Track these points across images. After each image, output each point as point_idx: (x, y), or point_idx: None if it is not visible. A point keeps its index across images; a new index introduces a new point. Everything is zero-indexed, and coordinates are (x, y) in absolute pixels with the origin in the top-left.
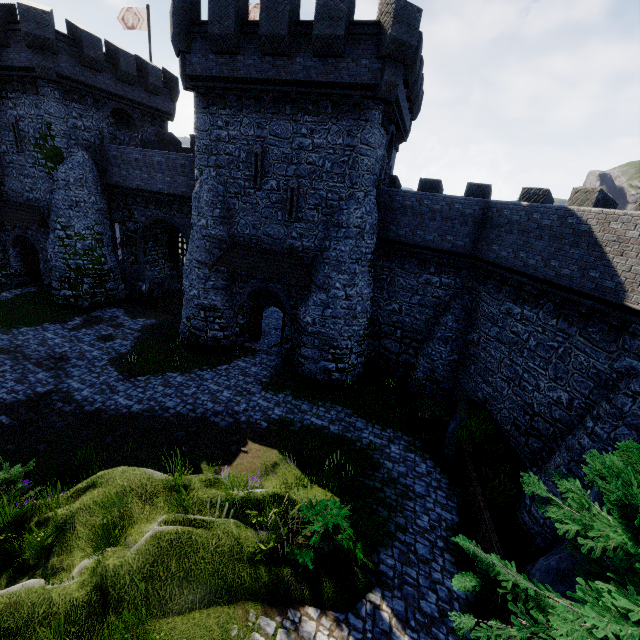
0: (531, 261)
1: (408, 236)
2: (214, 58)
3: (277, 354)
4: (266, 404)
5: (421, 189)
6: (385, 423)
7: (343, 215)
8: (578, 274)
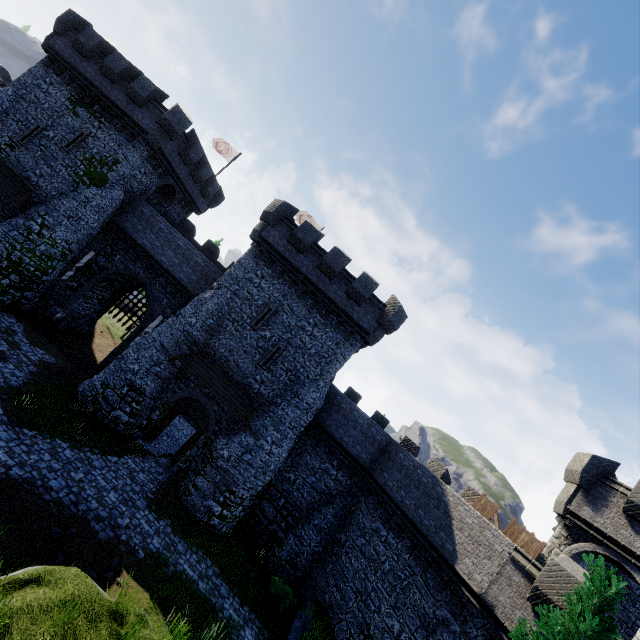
0: (407, 501)
1: (332, 428)
2: (286, 243)
3: (166, 468)
4: (148, 527)
5: (347, 394)
6: (244, 597)
7: (303, 389)
8: (434, 529)
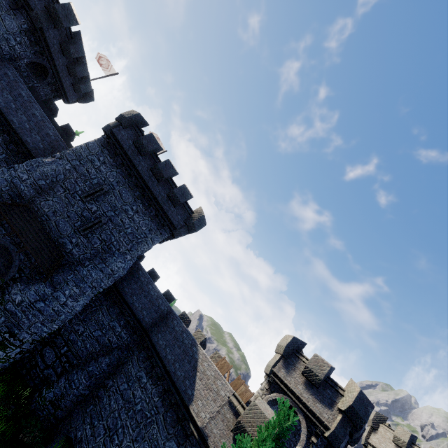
0: (169, 356)
1: (128, 294)
2: (131, 143)
3: None
4: None
5: (149, 273)
6: None
7: (112, 258)
8: (182, 378)
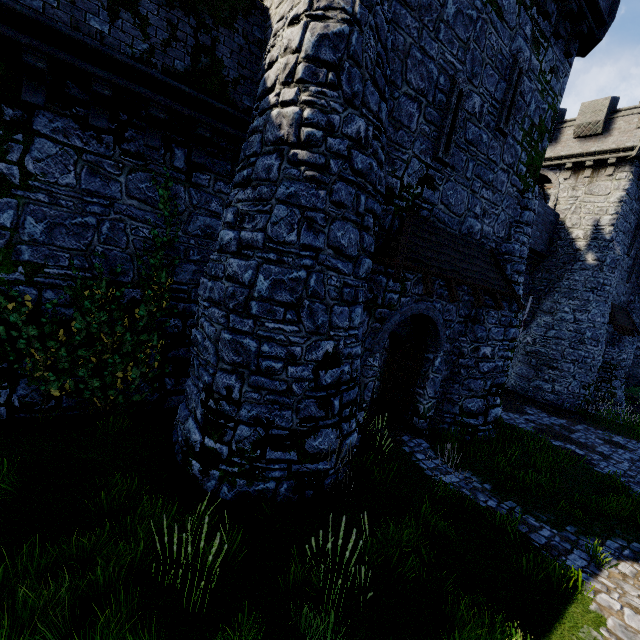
0: None
1: None
2: None
3: None
4: None
5: None
6: None
7: None
8: None
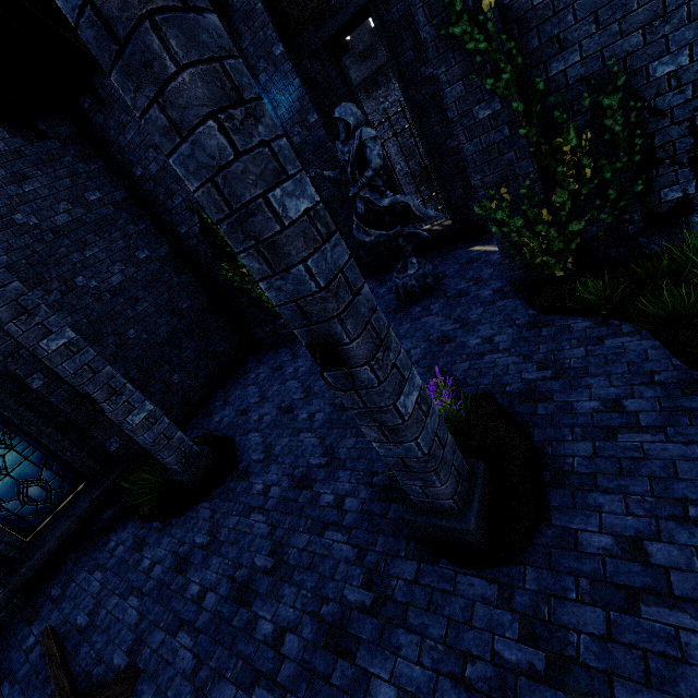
0: None
1: None
2: (364, 65)
3: None
4: None
5: None
6: None
7: None
8: None
